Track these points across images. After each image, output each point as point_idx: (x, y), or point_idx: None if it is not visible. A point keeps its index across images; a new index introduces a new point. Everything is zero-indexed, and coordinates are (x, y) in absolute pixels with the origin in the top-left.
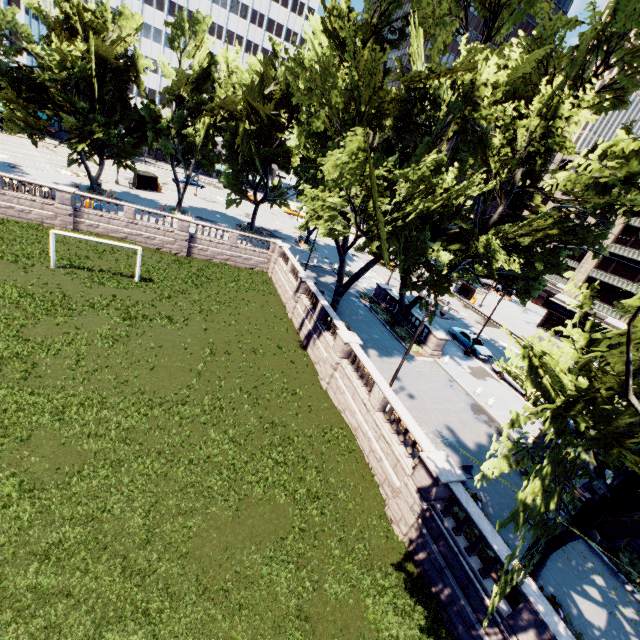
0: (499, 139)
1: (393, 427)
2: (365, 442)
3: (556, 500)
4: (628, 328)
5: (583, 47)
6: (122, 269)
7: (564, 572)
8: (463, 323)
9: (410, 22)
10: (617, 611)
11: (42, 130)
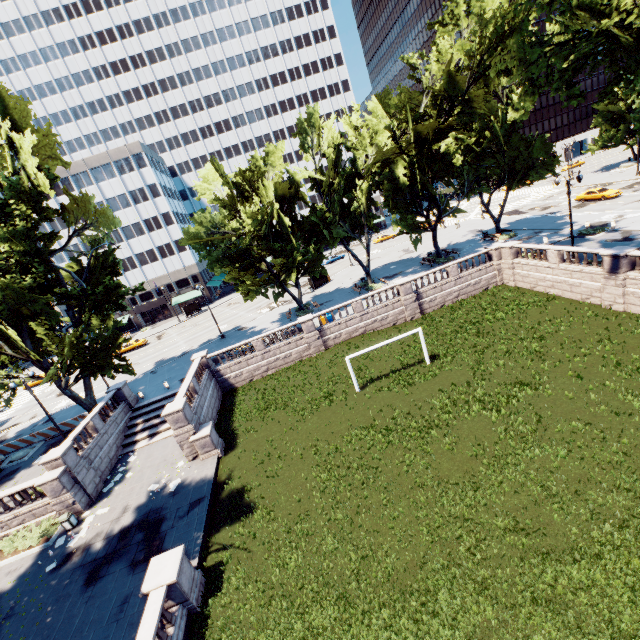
0: None
1: None
2: None
3: None
4: None
5: None
6: (402, 360)
7: None
8: None
9: None
10: None
11: (263, 284)
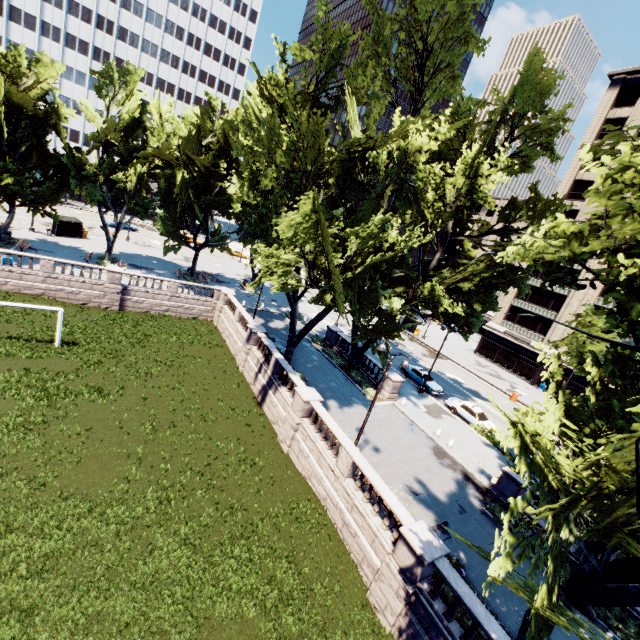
0: (432, 195)
1: (366, 495)
2: (337, 514)
3: (557, 590)
4: (637, 446)
5: (494, 122)
6: (38, 333)
7: (552, 633)
8: (411, 357)
9: (346, 92)
10: None
11: None
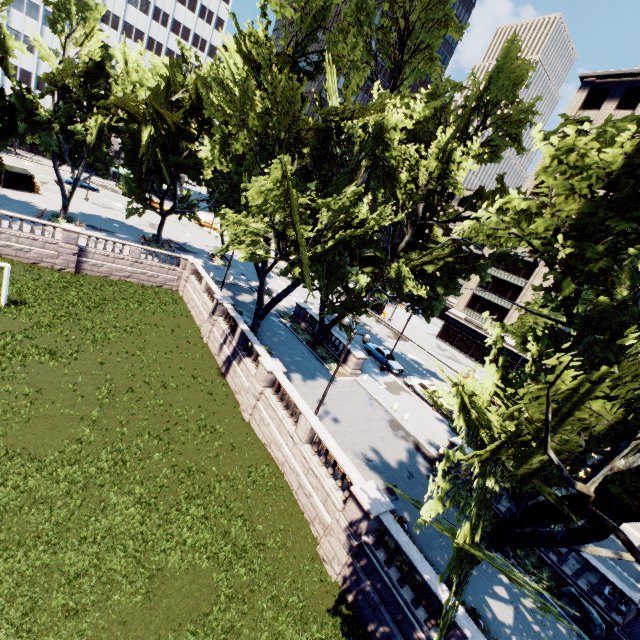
0: (405, 176)
1: (322, 459)
2: (293, 477)
3: (480, 531)
4: (548, 392)
5: (468, 107)
6: None
7: (478, 578)
8: (377, 338)
9: (325, 59)
10: (520, 604)
11: None
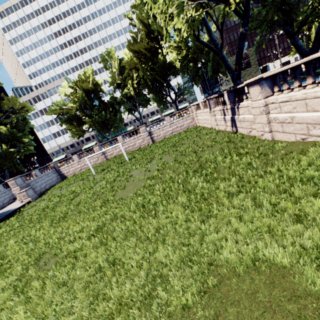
0: None
1: None
2: None
3: None
4: None
5: None
6: (122, 161)
7: None
8: None
9: None
10: None
11: (83, 131)
